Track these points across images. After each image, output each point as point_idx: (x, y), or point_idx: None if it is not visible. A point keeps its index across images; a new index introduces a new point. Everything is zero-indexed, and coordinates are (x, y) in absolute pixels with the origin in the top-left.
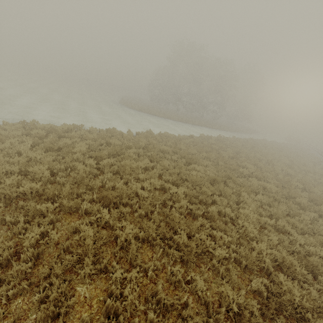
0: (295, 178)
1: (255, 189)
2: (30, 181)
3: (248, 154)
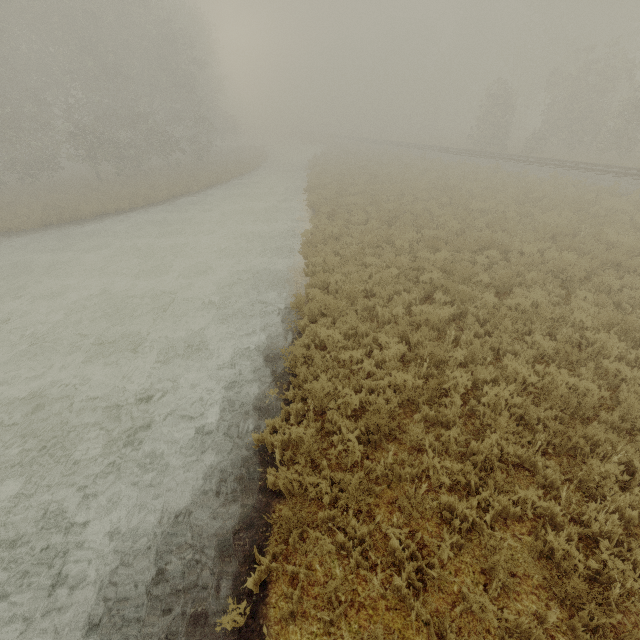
0: (516, 189)
1: (574, 227)
2: None
3: (408, 190)
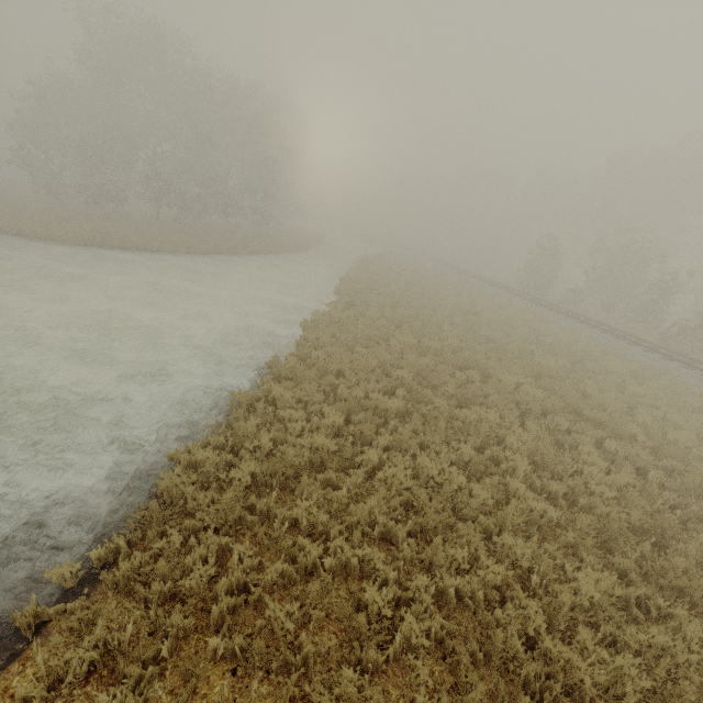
0: (530, 329)
1: (563, 374)
2: (694, 610)
3: (434, 304)
